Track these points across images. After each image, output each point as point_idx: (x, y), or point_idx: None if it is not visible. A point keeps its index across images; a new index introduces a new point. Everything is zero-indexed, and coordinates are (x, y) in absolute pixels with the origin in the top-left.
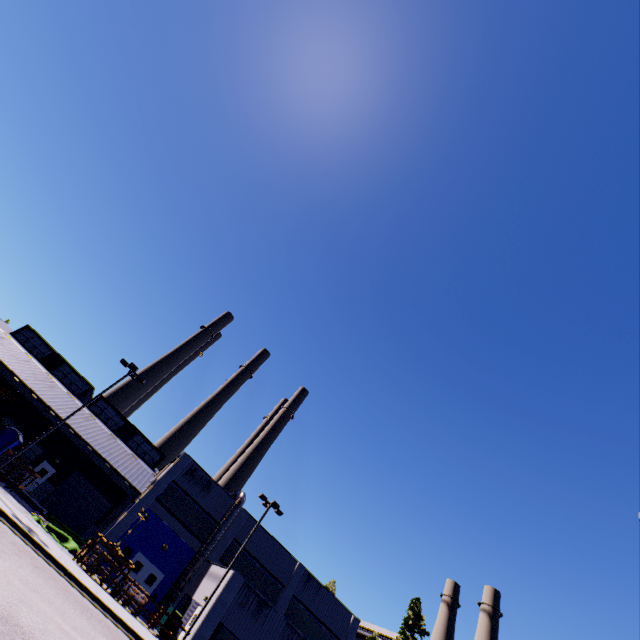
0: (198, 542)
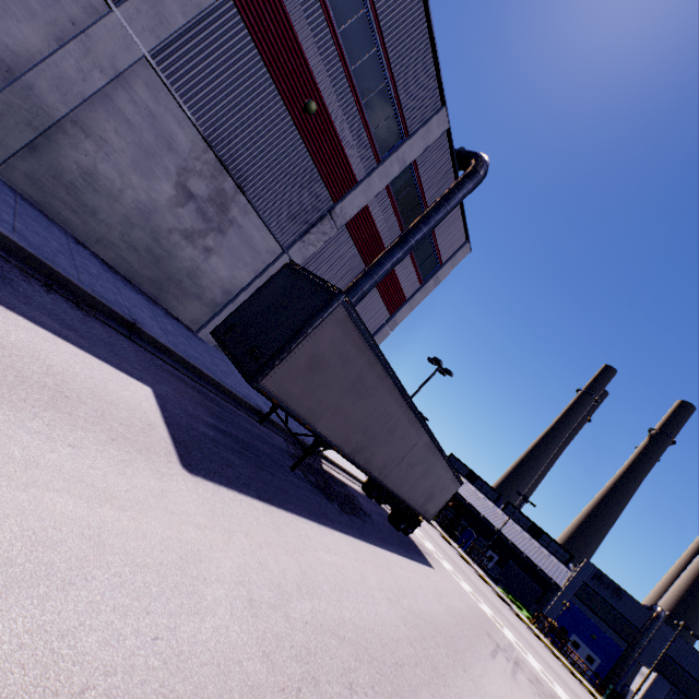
0: (623, 642)
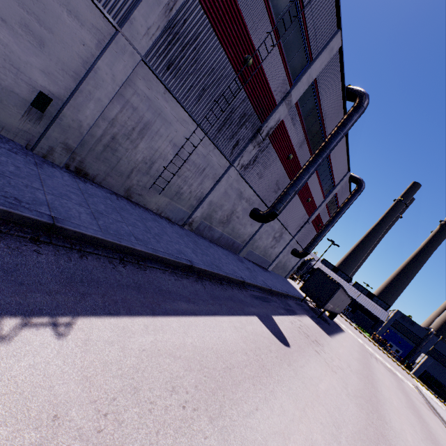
0: (413, 344)
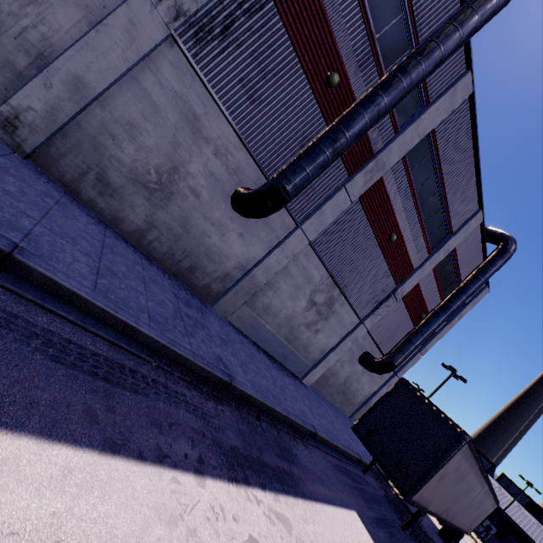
0: None
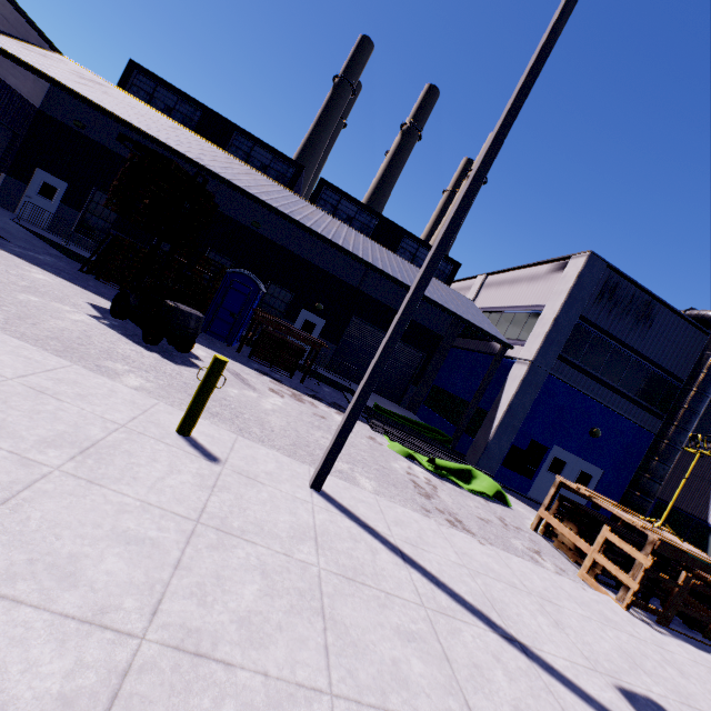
0: (646, 415)
